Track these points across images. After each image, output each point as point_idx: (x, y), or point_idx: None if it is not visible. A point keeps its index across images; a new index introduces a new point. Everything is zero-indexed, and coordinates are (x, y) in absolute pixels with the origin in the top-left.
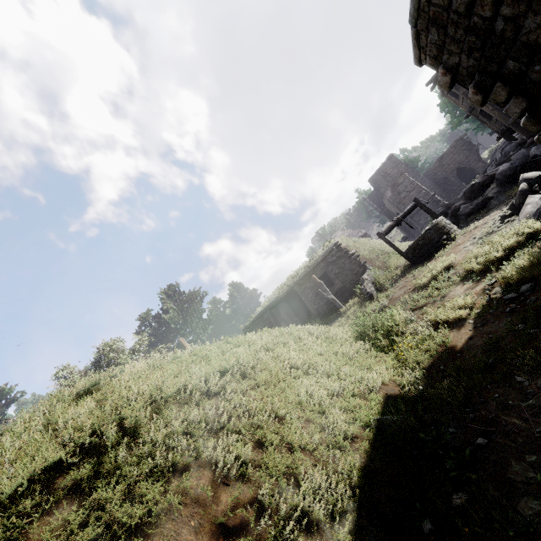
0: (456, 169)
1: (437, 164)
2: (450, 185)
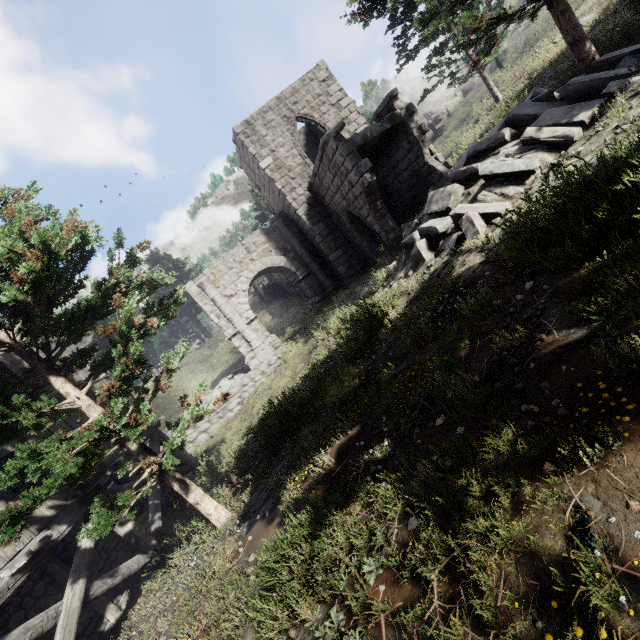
0: (346, 210)
1: (316, 179)
2: (350, 233)
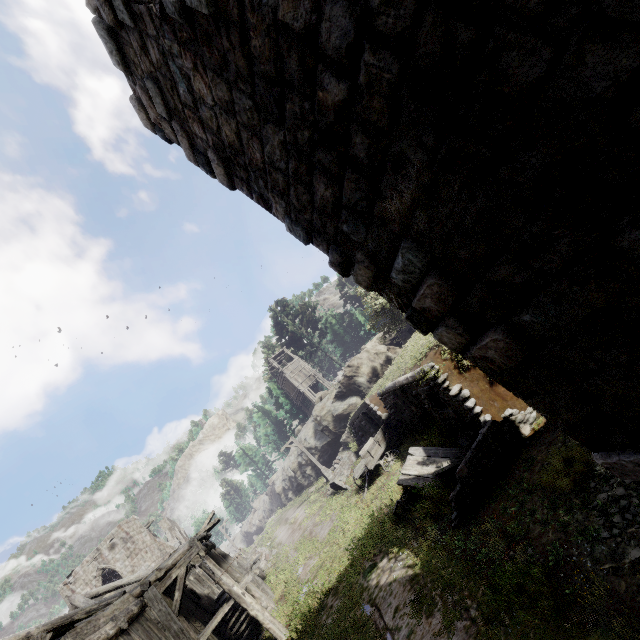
0: None
1: None
2: None
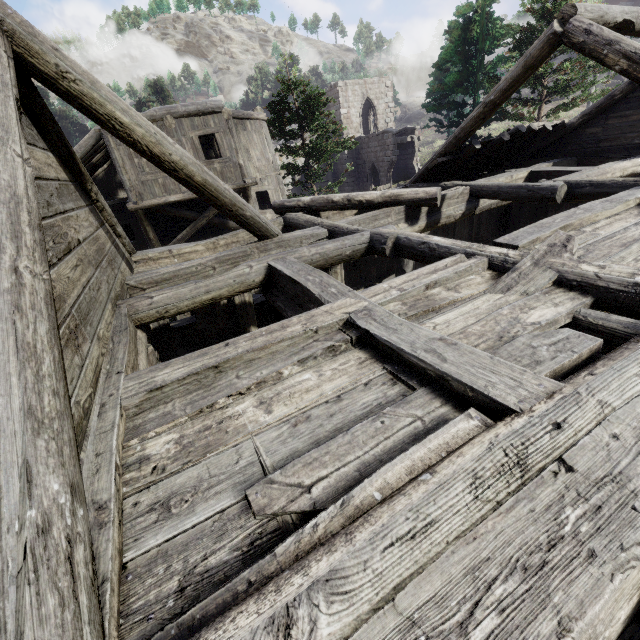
0: (372, 163)
1: (367, 139)
2: (364, 174)
